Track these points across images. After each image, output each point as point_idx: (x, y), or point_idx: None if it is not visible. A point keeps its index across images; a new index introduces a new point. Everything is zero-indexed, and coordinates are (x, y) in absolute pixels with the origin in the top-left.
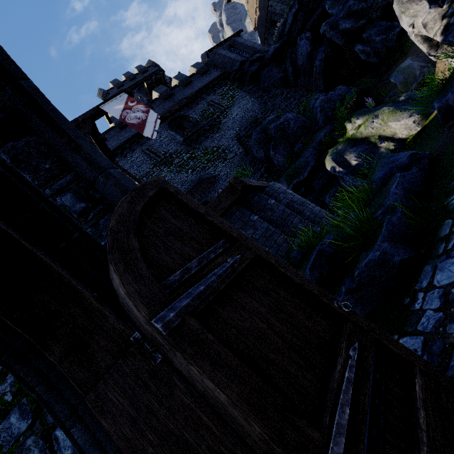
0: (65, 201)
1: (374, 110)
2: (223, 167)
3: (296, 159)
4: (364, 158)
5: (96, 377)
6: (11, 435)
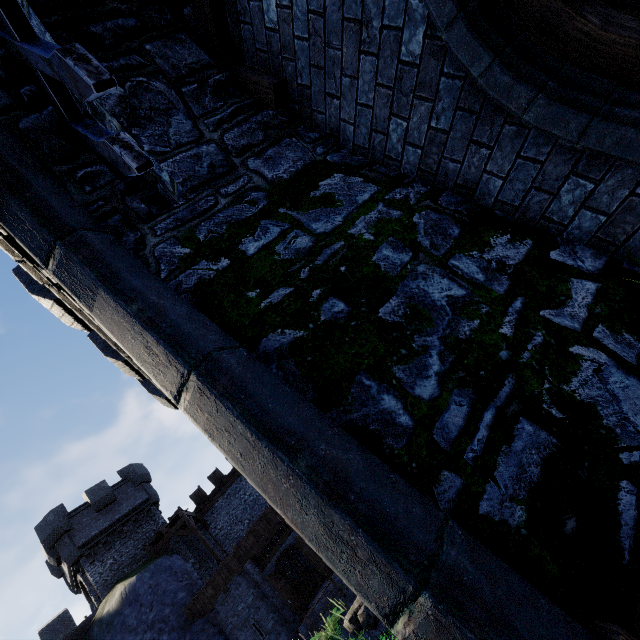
0: None
1: None
2: None
3: None
4: None
5: None
6: (393, 264)
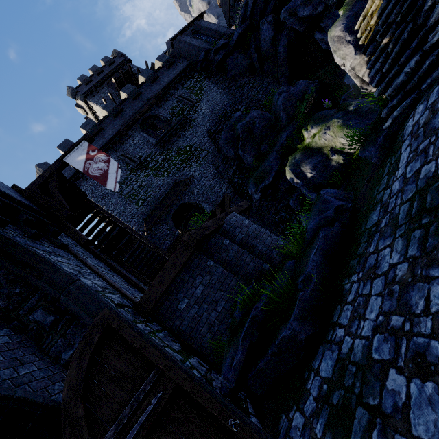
0: (37, 317)
1: (327, 117)
2: (197, 166)
3: (262, 162)
4: (318, 171)
5: None
6: None
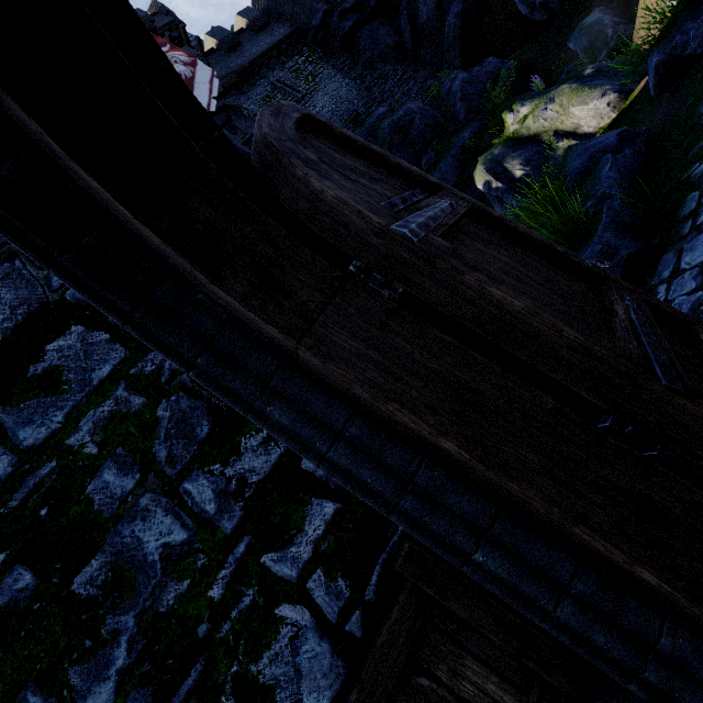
0: None
1: (546, 92)
2: None
3: None
4: (534, 166)
5: (306, 321)
6: (112, 496)
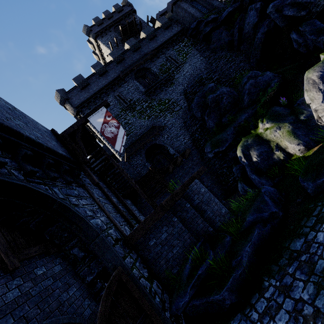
0: (74, 252)
1: (281, 117)
2: (170, 117)
3: (221, 132)
4: (262, 158)
5: None
6: None
